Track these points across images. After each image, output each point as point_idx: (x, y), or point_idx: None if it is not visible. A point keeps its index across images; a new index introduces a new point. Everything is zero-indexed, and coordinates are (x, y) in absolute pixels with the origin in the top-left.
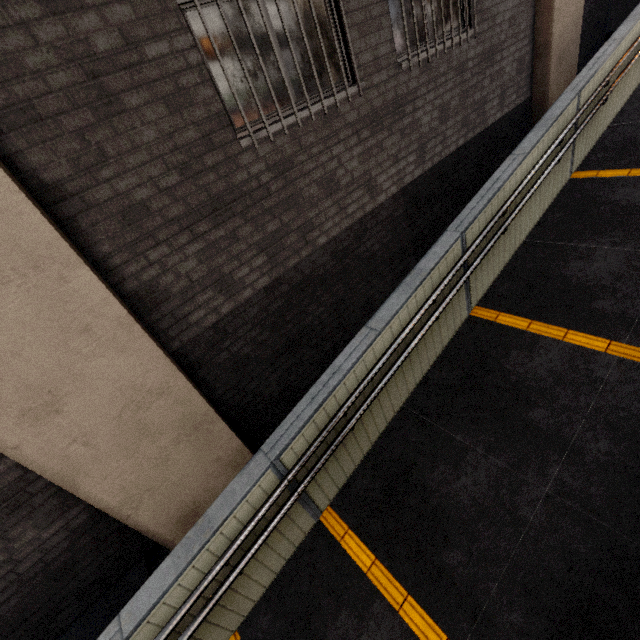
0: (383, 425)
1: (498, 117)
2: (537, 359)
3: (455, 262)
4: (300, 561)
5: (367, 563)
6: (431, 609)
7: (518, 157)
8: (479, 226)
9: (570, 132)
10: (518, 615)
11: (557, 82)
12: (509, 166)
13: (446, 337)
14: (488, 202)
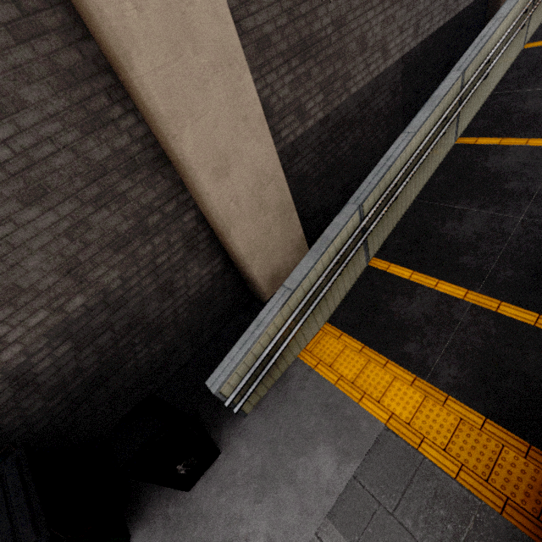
0: (403, 210)
1: (466, 5)
2: (508, 158)
3: (456, 95)
4: (360, 285)
5: (408, 275)
6: (455, 282)
7: (498, 20)
8: (472, 70)
9: (530, 7)
10: (509, 271)
11: None
12: (492, 26)
13: (441, 156)
14: (479, 51)
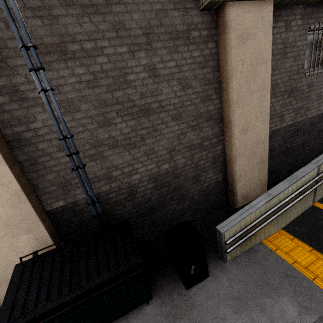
0: None
1: None
2: None
3: None
4: (307, 214)
5: None
6: None
7: None
8: None
9: None
10: None
11: None
12: None
13: None
14: None
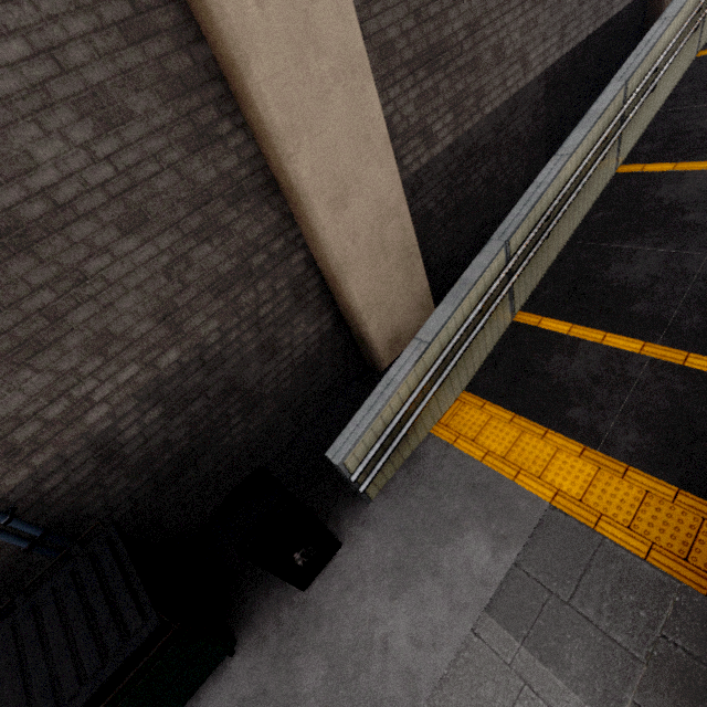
0: (555, 254)
1: (621, 8)
2: (686, 186)
3: (617, 110)
4: (505, 345)
5: (566, 329)
6: (627, 334)
7: (666, 20)
8: (636, 80)
9: (703, 5)
10: (697, 317)
11: None
12: (659, 28)
13: (599, 188)
14: (645, 57)
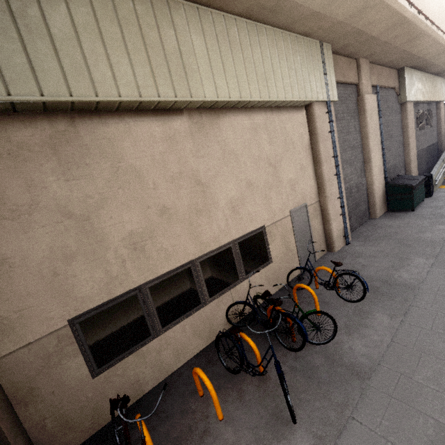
0: None
1: (434, 143)
2: None
3: None
4: None
5: None
6: None
7: None
8: None
9: None
10: None
11: (443, 140)
12: None
13: None
14: None
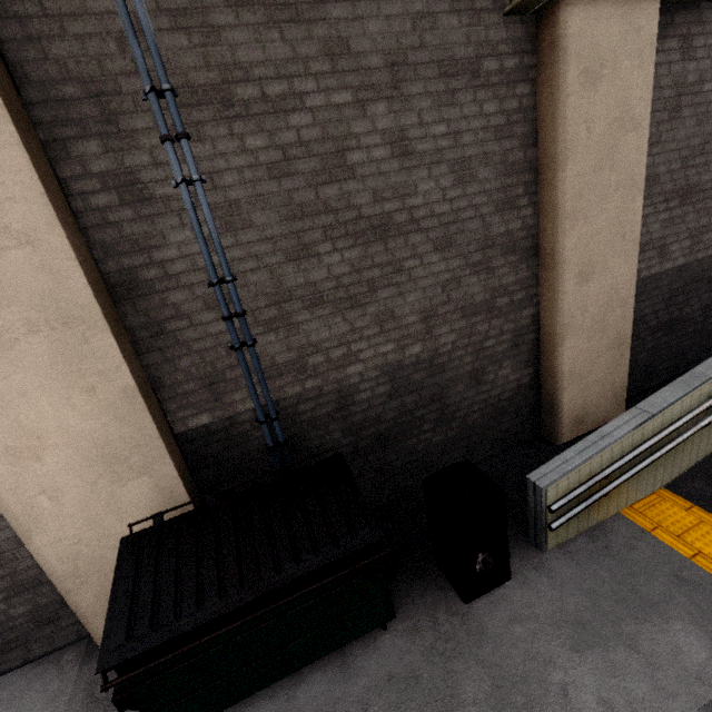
0: None
1: None
2: None
3: None
4: None
5: None
6: None
7: None
8: None
9: None
10: None
11: None
12: None
13: None
14: None
